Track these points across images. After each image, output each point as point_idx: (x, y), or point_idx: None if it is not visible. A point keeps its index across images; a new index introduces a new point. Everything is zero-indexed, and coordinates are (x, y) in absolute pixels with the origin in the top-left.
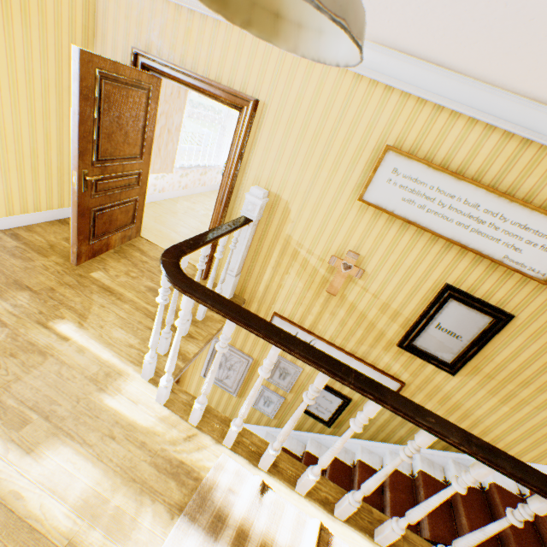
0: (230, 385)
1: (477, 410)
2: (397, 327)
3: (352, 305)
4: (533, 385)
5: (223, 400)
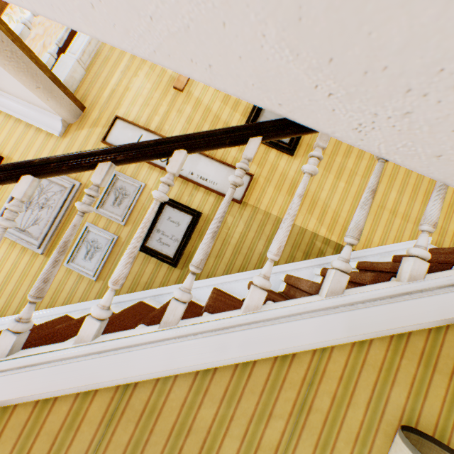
0: (37, 235)
1: (321, 193)
2: (240, 117)
3: (198, 101)
4: (353, 153)
5: (18, 270)
